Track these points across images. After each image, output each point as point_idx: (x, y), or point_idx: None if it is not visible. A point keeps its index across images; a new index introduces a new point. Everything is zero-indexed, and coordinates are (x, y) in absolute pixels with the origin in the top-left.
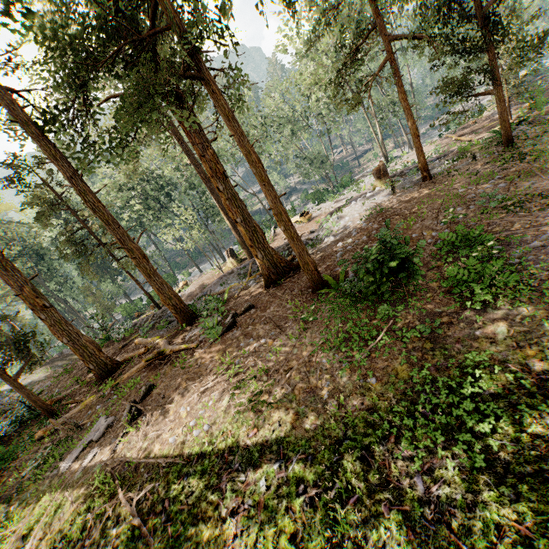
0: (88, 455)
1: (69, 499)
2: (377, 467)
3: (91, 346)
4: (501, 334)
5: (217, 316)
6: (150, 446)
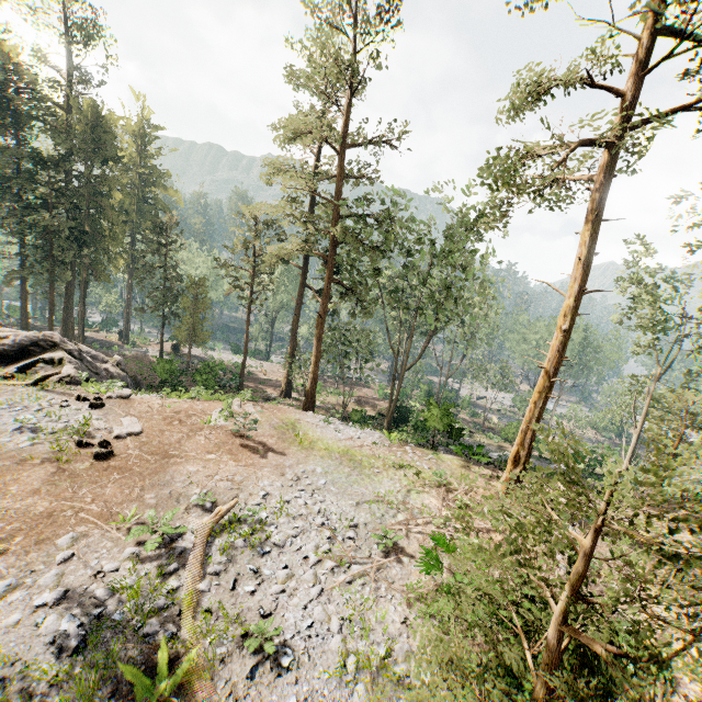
0: None
1: None
2: None
3: None
4: None
5: None
6: None
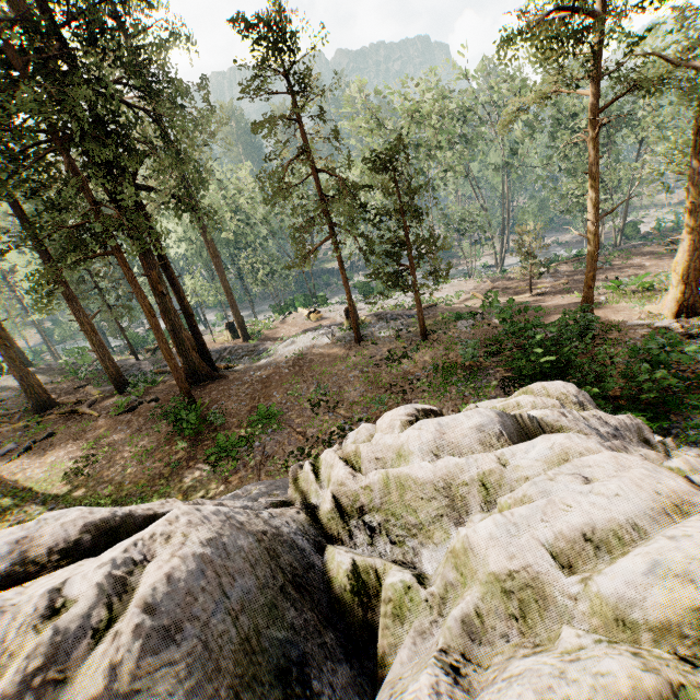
0: None
1: None
2: None
3: (37, 384)
4: (189, 483)
5: (135, 396)
6: (18, 473)
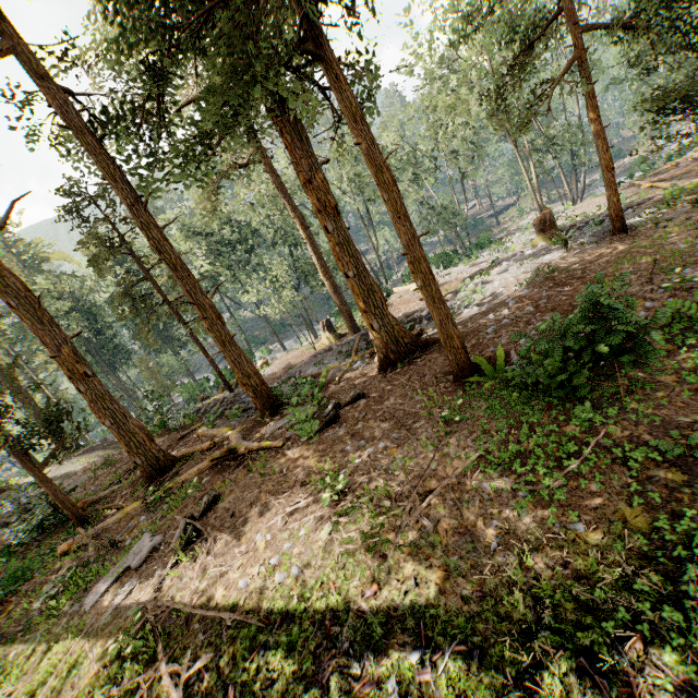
0: (123, 588)
1: (90, 656)
2: (617, 697)
3: (140, 433)
4: None
5: (311, 406)
6: (210, 589)
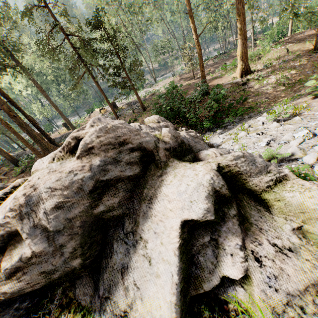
0: None
1: None
2: None
3: None
4: None
5: (24, 166)
6: None
